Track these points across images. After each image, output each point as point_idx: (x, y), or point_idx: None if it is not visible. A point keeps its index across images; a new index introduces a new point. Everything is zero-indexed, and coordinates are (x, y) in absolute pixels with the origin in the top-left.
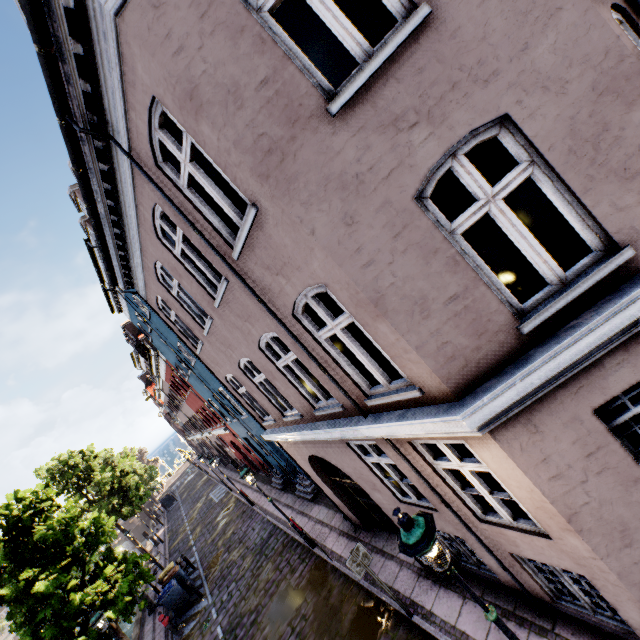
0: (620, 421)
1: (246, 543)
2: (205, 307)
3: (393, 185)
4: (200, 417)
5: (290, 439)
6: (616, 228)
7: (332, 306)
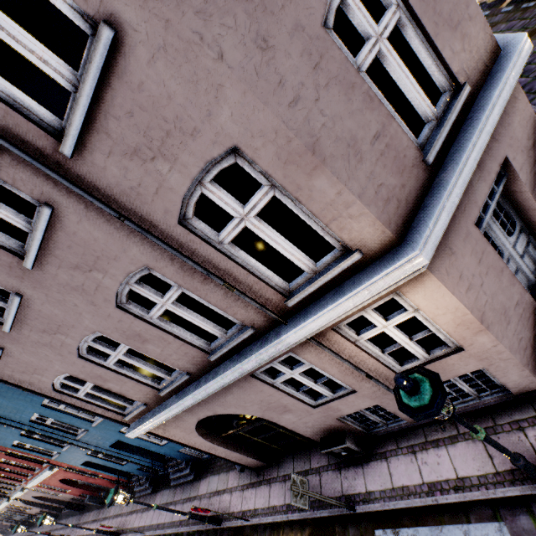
0: (482, 230)
1: None
2: (2, 280)
3: (300, 5)
4: (1, 477)
5: (171, 416)
6: (456, 69)
7: (153, 276)
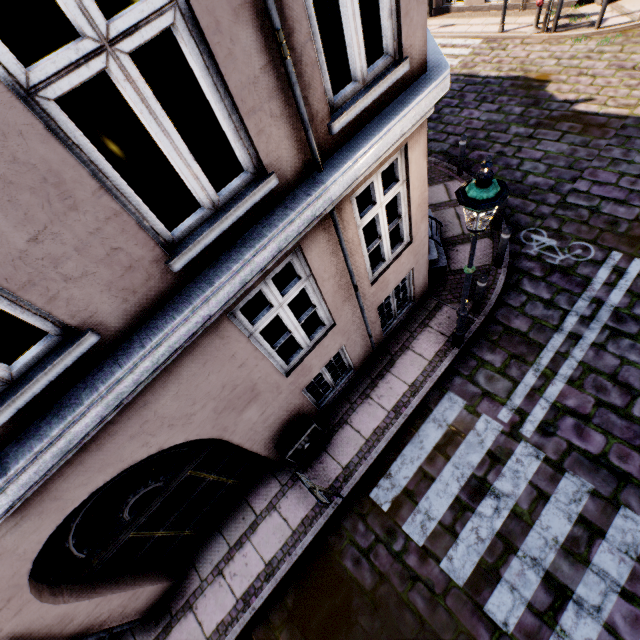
0: None
1: None
2: None
3: None
4: None
5: None
6: None
7: None
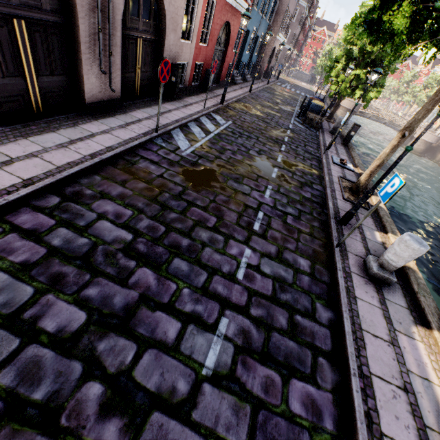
0: None
1: (272, 97)
2: None
3: None
4: None
5: (279, 39)
6: None
7: None
